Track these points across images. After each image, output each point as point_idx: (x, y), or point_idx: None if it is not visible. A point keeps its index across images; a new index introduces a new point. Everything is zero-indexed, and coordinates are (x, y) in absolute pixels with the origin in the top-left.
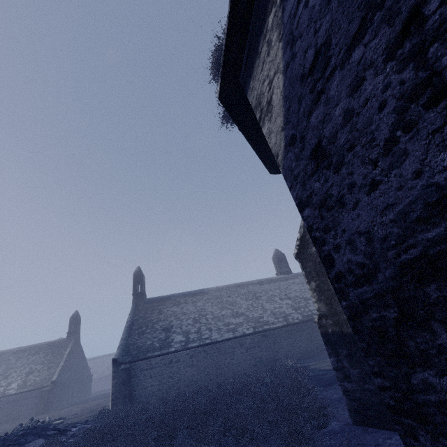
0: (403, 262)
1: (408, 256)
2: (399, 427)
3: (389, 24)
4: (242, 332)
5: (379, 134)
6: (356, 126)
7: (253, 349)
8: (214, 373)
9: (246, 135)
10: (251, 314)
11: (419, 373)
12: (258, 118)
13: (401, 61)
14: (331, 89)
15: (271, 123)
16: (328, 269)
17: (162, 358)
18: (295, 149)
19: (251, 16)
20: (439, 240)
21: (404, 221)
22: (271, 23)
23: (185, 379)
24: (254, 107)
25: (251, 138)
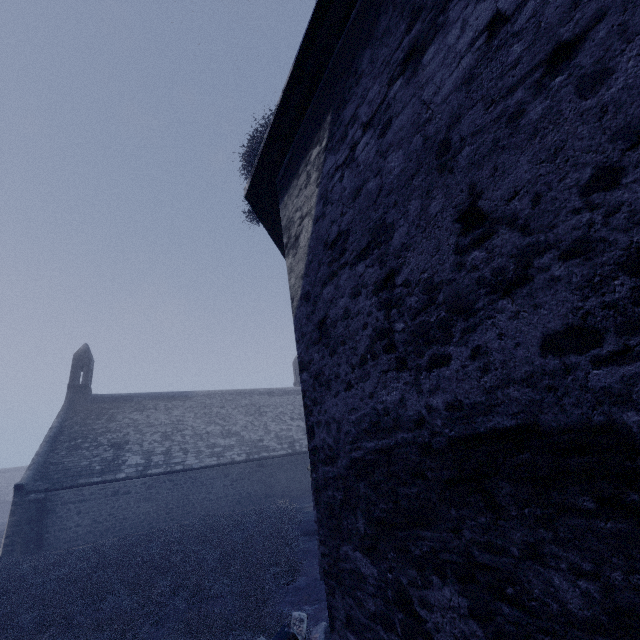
0: (353, 458)
1: (356, 455)
2: (327, 587)
3: (380, 266)
4: (230, 459)
5: (360, 347)
6: (349, 328)
7: (240, 482)
8: (180, 511)
9: (274, 237)
10: (248, 435)
11: (345, 546)
12: (285, 243)
13: (380, 302)
14: (341, 278)
15: (294, 261)
16: (310, 439)
17: (102, 487)
18: (308, 307)
19: (300, 126)
20: (371, 451)
21: (359, 427)
22: (314, 158)
23: (134, 518)
24: (284, 227)
25: (280, 241)
